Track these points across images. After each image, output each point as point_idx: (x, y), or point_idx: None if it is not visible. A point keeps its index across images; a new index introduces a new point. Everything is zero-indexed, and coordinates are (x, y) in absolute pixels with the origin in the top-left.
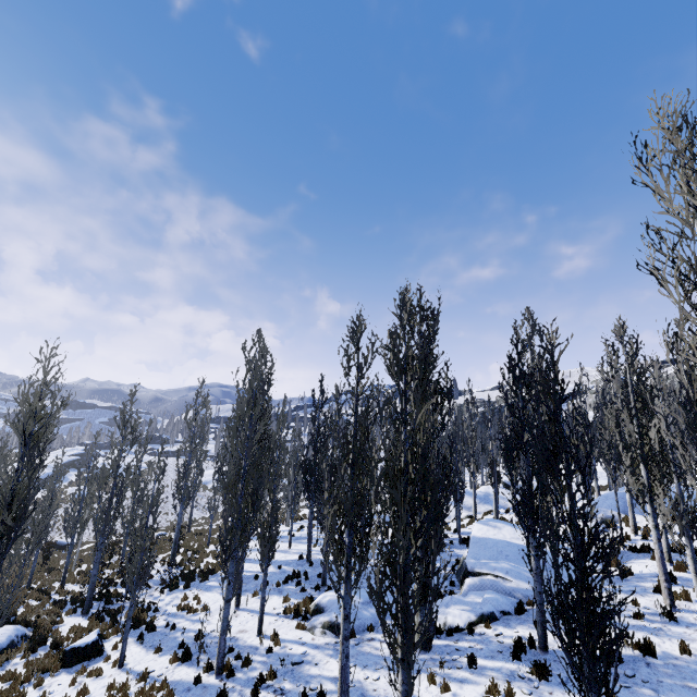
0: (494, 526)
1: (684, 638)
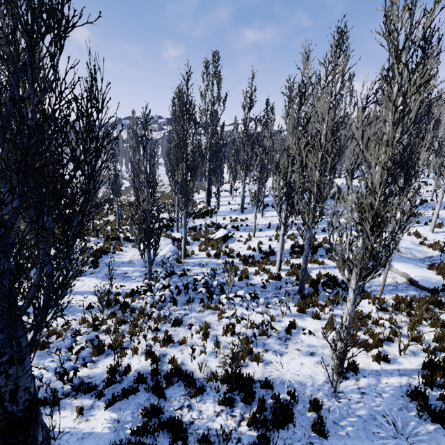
0: (342, 180)
1: (427, 199)
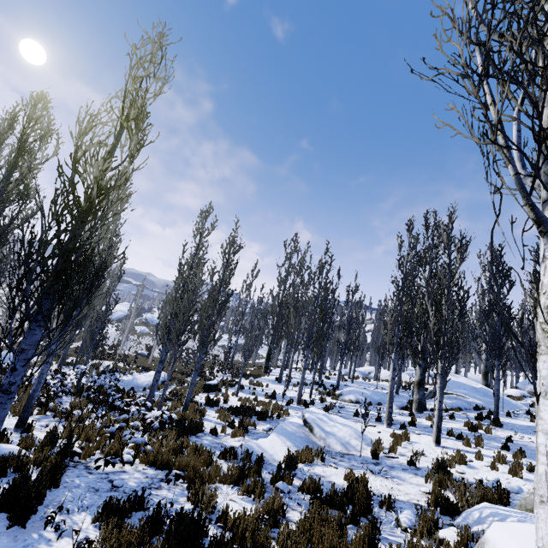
0: (453, 375)
1: None
